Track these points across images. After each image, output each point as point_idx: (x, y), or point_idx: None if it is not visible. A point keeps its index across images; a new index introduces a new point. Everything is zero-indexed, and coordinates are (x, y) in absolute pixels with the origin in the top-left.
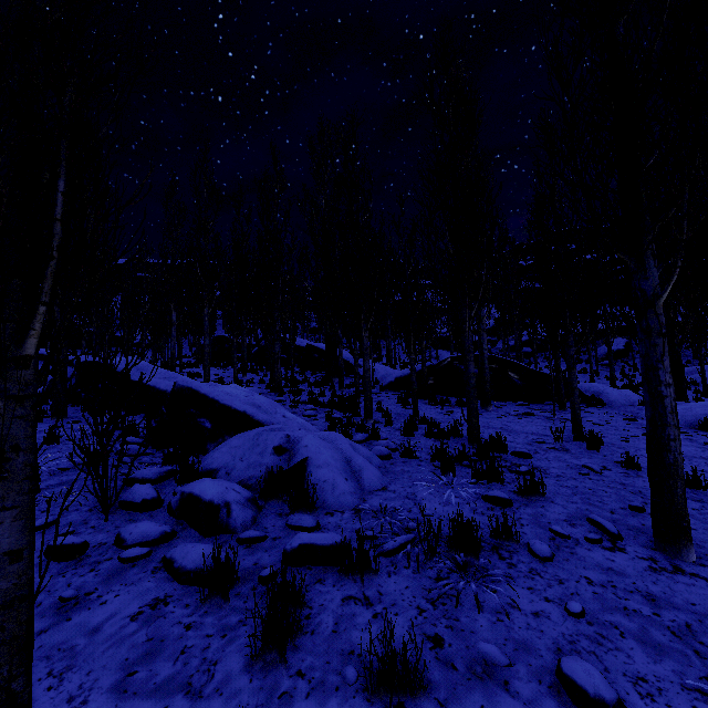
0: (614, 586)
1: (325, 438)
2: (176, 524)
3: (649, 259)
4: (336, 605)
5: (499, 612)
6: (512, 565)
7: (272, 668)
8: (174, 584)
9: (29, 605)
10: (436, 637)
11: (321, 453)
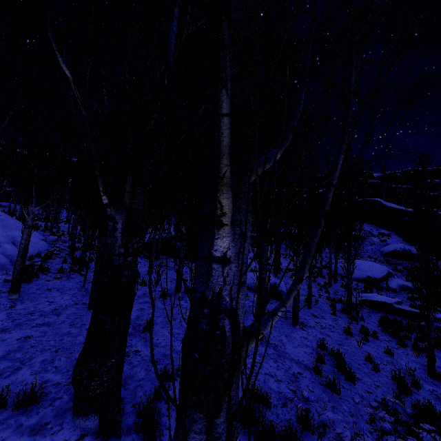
0: None
1: None
2: None
3: (30, 203)
4: None
5: None
6: None
7: None
8: None
9: None
10: None
11: None
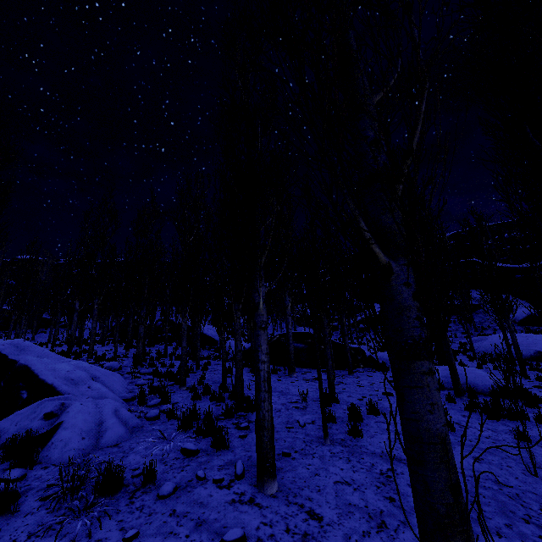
0: (185, 516)
1: (99, 404)
2: None
3: (258, 280)
4: None
5: (72, 540)
6: (131, 503)
7: None
8: None
9: None
10: None
11: (76, 417)
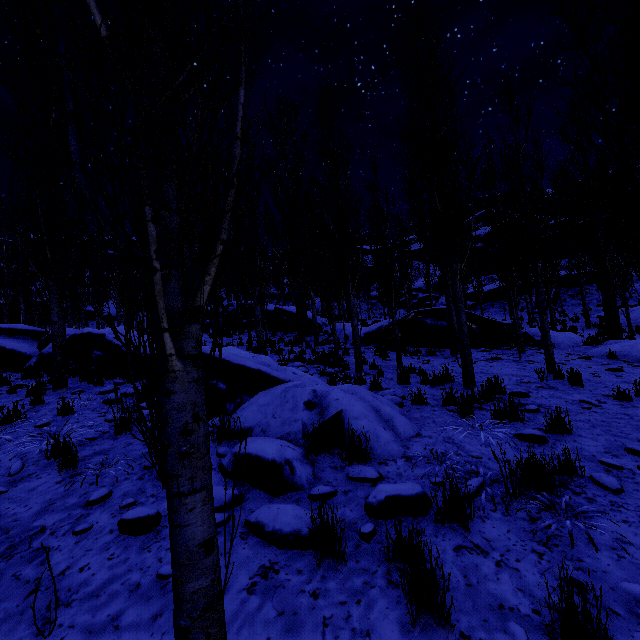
0: None
1: (346, 391)
2: (238, 486)
3: None
4: (452, 556)
5: (614, 548)
6: (591, 500)
7: (432, 633)
8: (272, 549)
9: (222, 602)
10: (574, 581)
11: (353, 405)
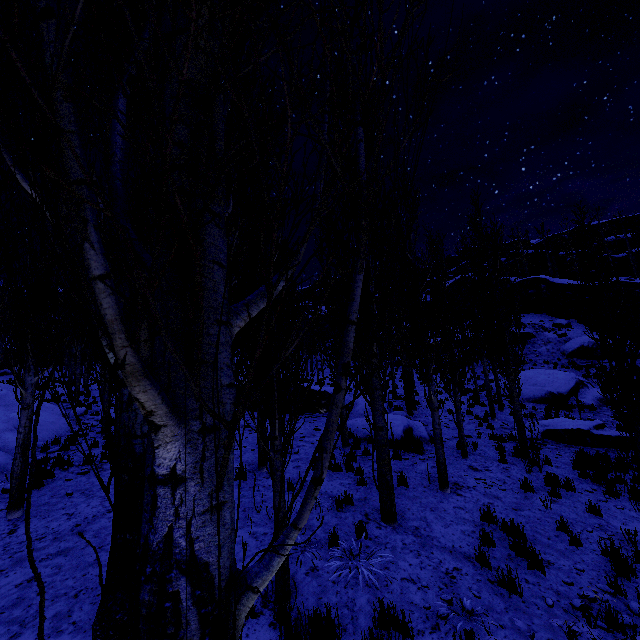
0: None
1: None
2: None
3: (27, 372)
4: None
5: None
6: None
7: None
8: None
9: None
10: None
11: None
